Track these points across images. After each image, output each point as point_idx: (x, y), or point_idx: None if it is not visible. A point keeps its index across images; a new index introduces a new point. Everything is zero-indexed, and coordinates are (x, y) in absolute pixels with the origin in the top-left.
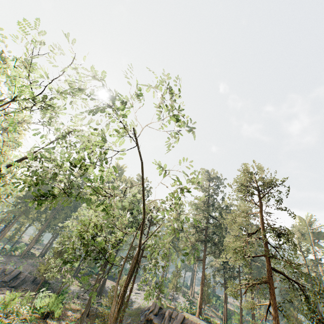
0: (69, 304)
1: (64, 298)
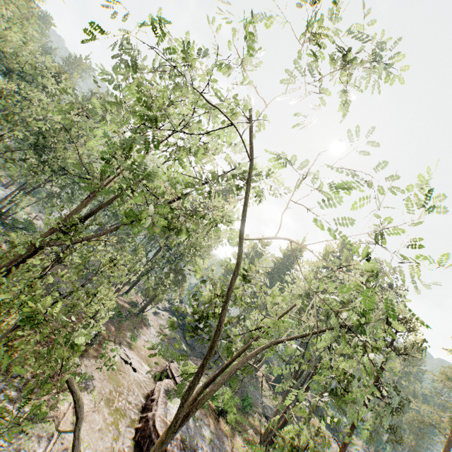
0: (253, 418)
1: (247, 407)
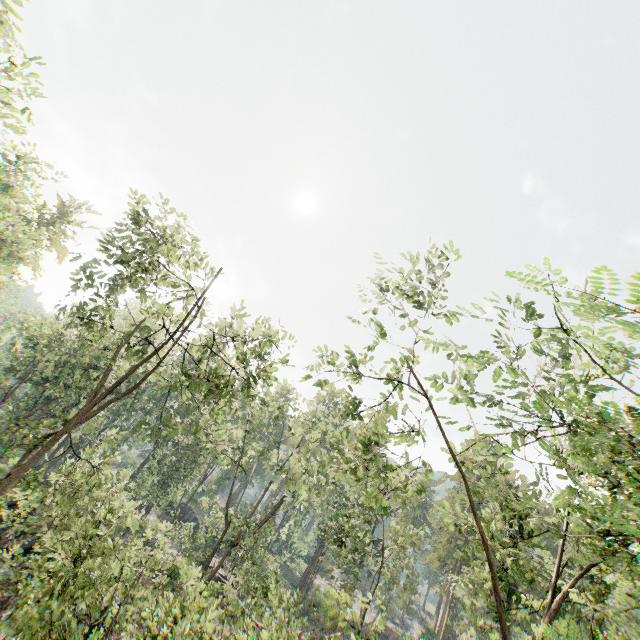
0: None
1: None
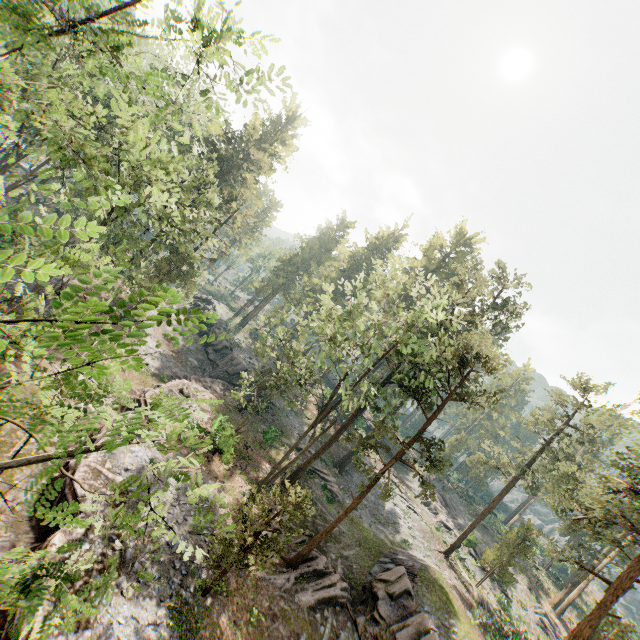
0: (278, 451)
1: (268, 441)
